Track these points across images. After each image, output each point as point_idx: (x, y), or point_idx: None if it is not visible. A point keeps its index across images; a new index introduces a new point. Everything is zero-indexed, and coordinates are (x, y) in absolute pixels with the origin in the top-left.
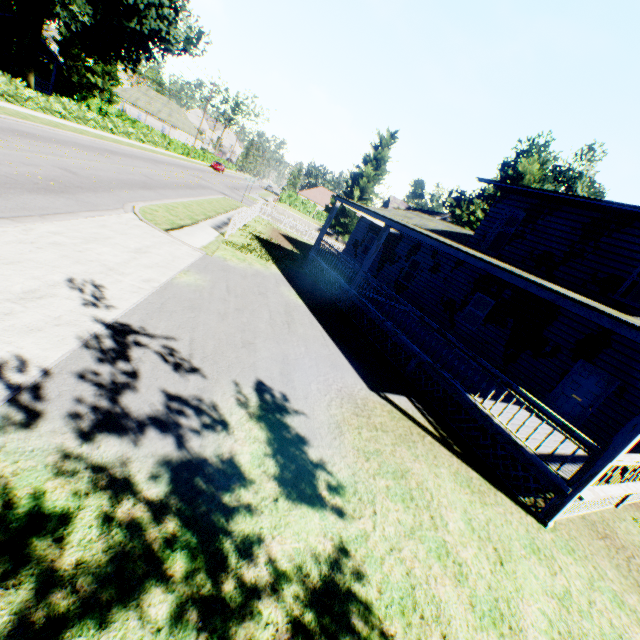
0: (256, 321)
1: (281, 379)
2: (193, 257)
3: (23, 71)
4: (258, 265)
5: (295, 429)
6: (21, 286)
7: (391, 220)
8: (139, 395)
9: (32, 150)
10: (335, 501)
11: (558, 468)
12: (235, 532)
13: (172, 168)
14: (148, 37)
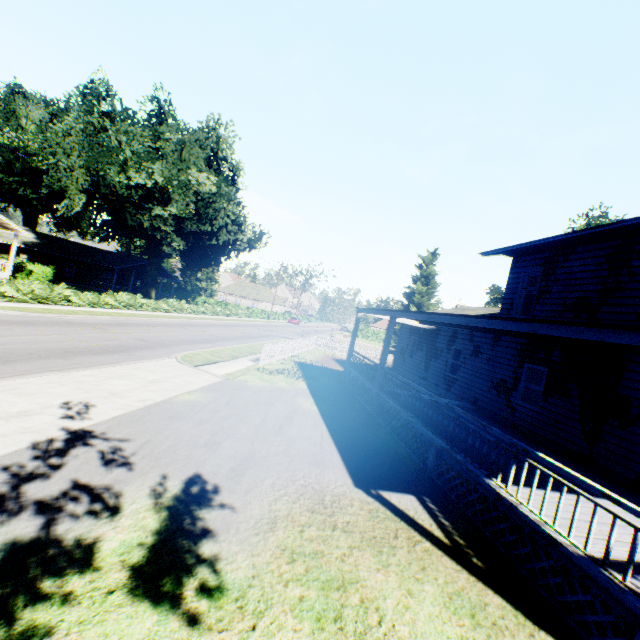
0: (240, 425)
1: (228, 473)
2: (210, 382)
3: (148, 290)
4: (283, 383)
5: (205, 521)
6: (20, 408)
7: (392, 311)
8: (46, 483)
9: (122, 332)
10: (197, 604)
11: (624, 576)
12: (23, 619)
13: (245, 327)
14: (224, 246)
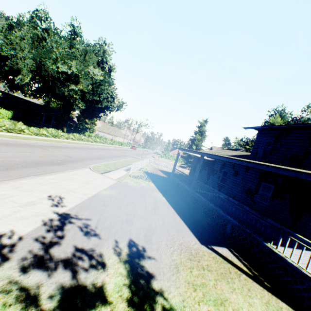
0: (136, 209)
1: (144, 238)
2: (111, 183)
3: (62, 127)
4: (144, 183)
5: (147, 268)
6: (28, 200)
7: (203, 153)
8: (61, 248)
9: (57, 151)
10: None
11: None
12: None
13: (113, 150)
14: (104, 108)
